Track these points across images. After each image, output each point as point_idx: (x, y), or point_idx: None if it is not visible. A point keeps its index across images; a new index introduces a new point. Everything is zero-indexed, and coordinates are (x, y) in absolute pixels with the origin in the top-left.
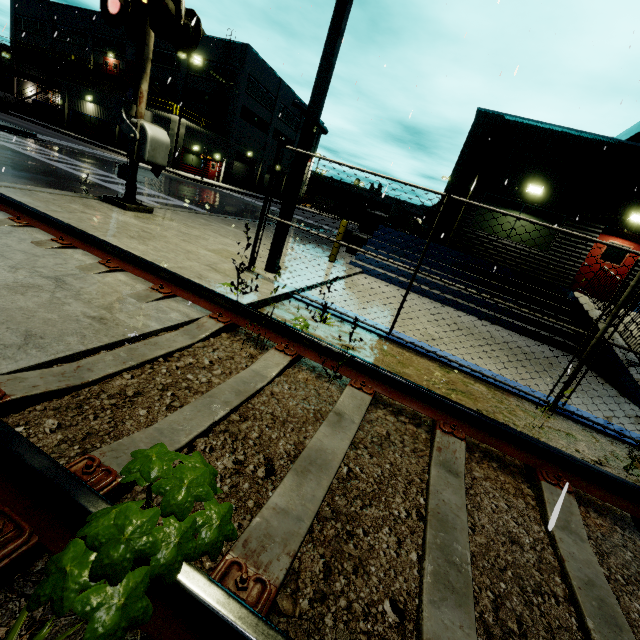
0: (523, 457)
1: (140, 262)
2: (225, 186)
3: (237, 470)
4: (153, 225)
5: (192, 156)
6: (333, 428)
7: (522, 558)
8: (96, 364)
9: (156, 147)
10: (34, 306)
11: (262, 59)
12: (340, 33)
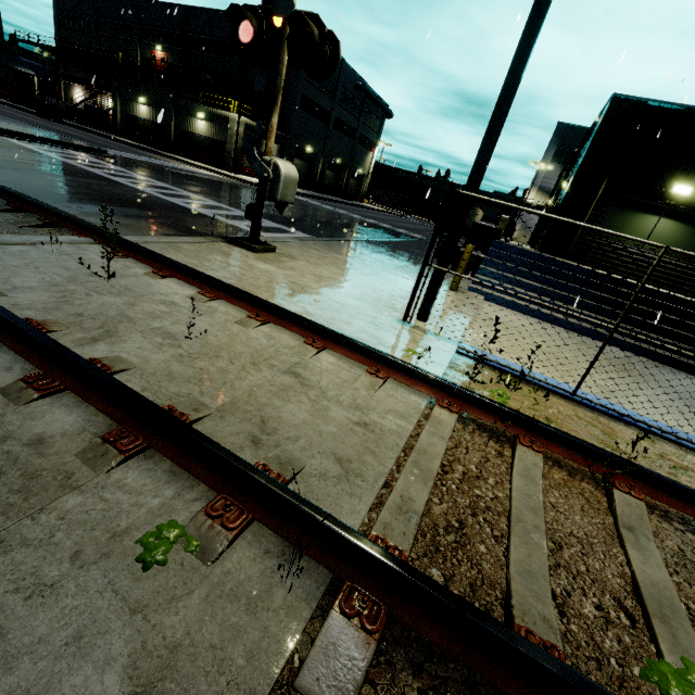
0: None
1: (346, 341)
2: None
3: (602, 617)
4: (289, 270)
5: None
6: (639, 551)
7: None
8: (409, 490)
9: (287, 185)
10: (310, 417)
11: None
12: (528, 58)
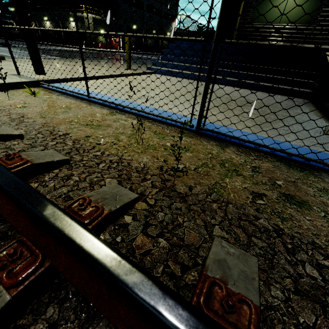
0: None
1: None
2: (122, 51)
3: None
4: None
5: (101, 37)
6: None
7: None
8: None
9: None
10: None
11: None
12: None
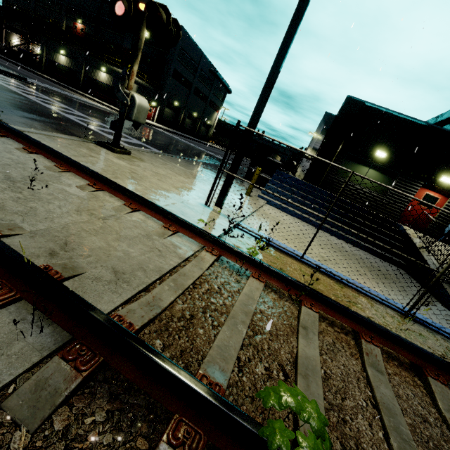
0: (413, 359)
1: (153, 206)
2: (158, 125)
3: (267, 374)
4: (135, 166)
5: None
6: (306, 340)
7: (433, 433)
8: (161, 294)
9: (140, 111)
10: (106, 245)
11: (190, 37)
12: (286, 53)
